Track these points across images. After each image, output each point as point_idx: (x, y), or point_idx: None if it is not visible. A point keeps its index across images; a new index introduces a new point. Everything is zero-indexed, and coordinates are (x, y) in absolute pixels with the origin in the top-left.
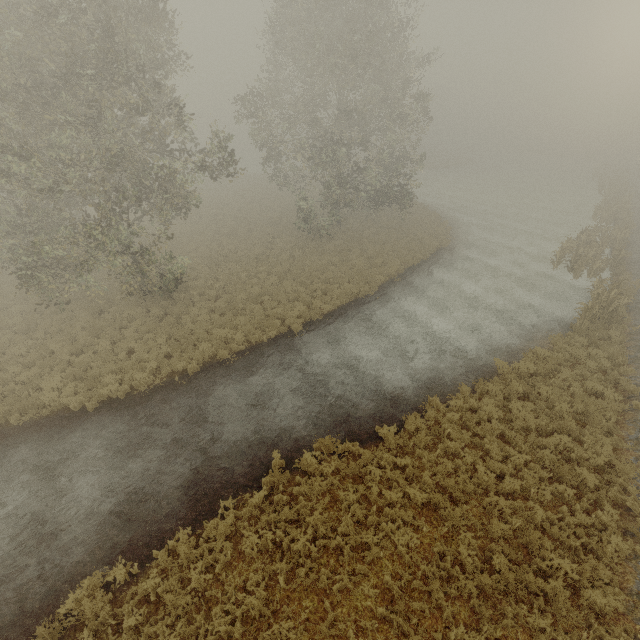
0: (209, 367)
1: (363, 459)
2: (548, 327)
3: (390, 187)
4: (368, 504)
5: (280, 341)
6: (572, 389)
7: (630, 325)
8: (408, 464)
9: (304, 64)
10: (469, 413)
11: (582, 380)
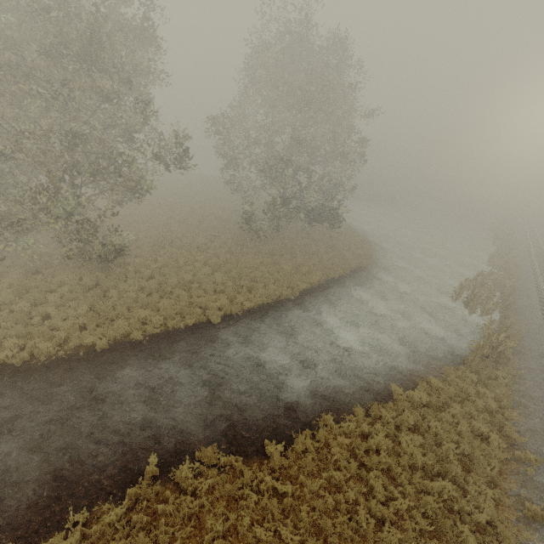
0: (119, 345)
1: (242, 479)
2: (443, 357)
3: (324, 209)
4: (236, 537)
5: (196, 330)
6: (460, 427)
7: (515, 368)
8: (288, 492)
9: (268, 99)
10: (359, 440)
11: (470, 418)
